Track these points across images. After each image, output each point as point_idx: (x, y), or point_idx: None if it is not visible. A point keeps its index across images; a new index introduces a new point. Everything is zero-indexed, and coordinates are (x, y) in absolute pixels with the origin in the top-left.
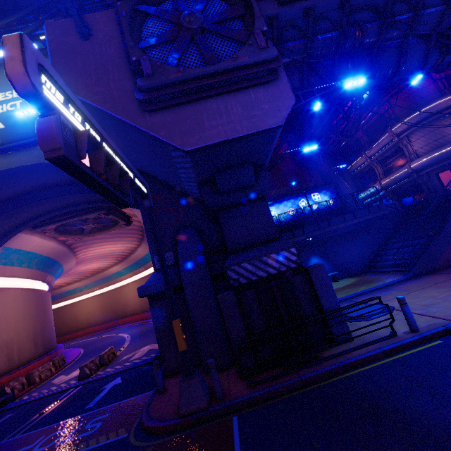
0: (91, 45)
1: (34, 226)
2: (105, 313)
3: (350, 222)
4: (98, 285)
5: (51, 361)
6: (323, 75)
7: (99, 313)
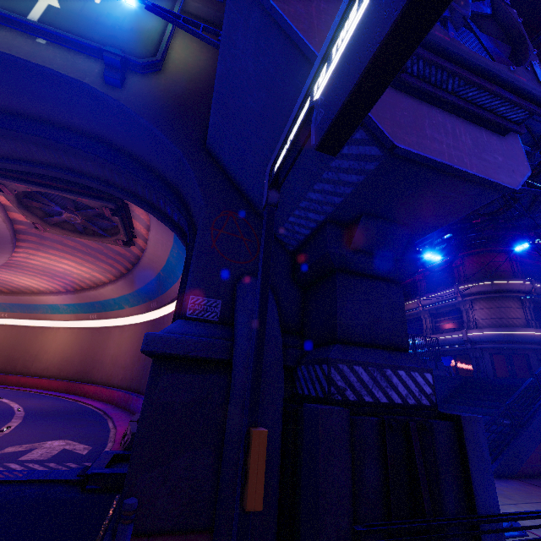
0: None
1: None
2: None
3: None
4: (10, 311)
5: None
6: None
7: None
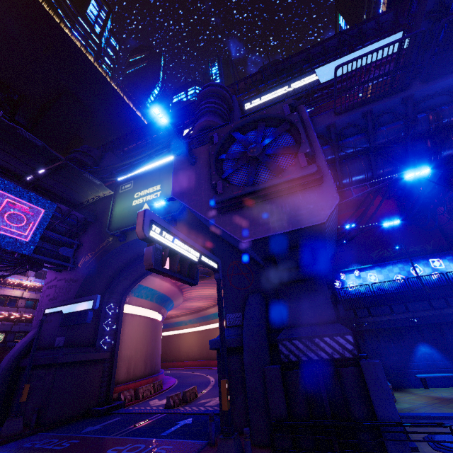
0: (195, 168)
1: None
2: (201, 350)
3: None
4: (198, 322)
5: (152, 384)
6: (392, 160)
7: (197, 349)
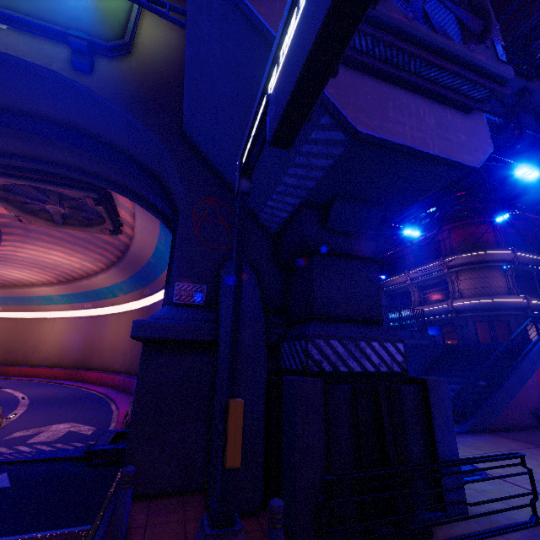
0: None
1: None
2: None
3: None
4: (4, 305)
5: None
6: None
7: None
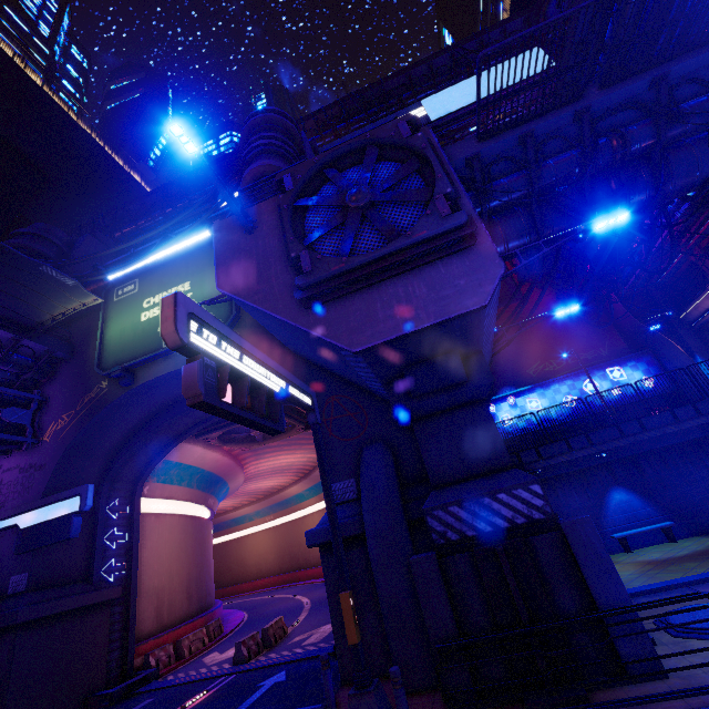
0: (255, 239)
1: (197, 434)
2: (280, 557)
3: (689, 422)
4: (272, 513)
5: (205, 627)
6: (566, 210)
7: (273, 557)
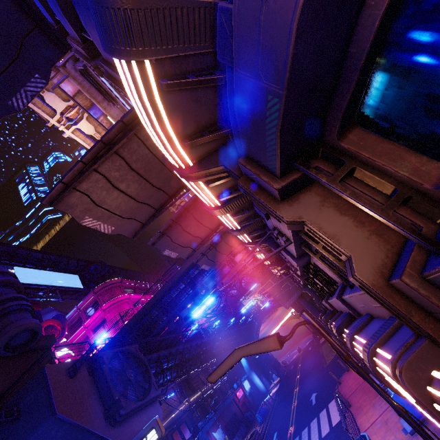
0: (75, 382)
1: None
2: None
3: None
4: None
5: None
6: None
7: None
